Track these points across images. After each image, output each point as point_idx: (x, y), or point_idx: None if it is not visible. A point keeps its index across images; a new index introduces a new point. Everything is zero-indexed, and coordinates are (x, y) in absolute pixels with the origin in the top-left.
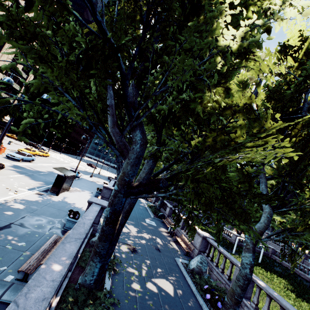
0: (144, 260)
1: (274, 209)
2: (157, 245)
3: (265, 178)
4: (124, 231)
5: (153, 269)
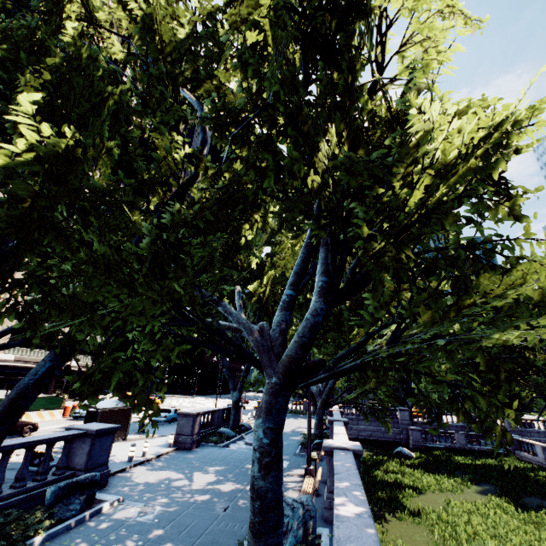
0: (148, 530)
1: (330, 299)
2: (232, 501)
3: (324, 252)
4: (172, 485)
5: (150, 545)
